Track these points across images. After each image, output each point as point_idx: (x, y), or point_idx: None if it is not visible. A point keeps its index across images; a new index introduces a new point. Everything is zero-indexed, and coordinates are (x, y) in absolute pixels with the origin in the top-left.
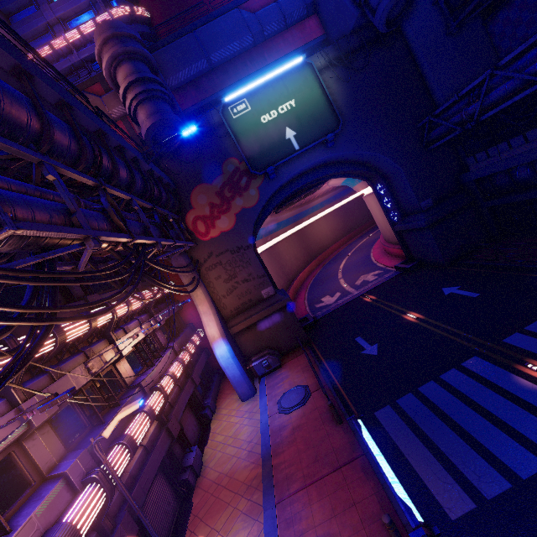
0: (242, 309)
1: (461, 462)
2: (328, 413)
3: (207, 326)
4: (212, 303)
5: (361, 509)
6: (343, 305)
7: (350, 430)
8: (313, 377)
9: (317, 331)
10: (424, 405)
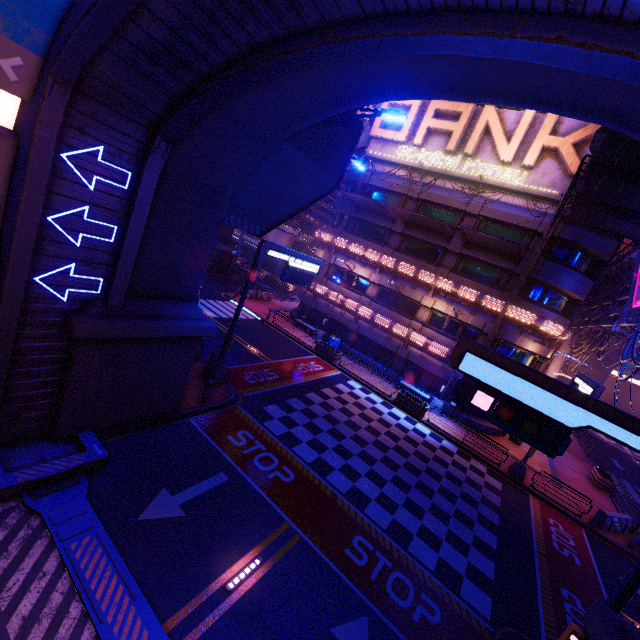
0: (566, 382)
1: (634, 496)
2: (581, 451)
3: (551, 371)
4: (563, 365)
5: (586, 466)
6: (614, 447)
7: (590, 460)
8: (576, 441)
9: (584, 436)
10: (632, 487)
